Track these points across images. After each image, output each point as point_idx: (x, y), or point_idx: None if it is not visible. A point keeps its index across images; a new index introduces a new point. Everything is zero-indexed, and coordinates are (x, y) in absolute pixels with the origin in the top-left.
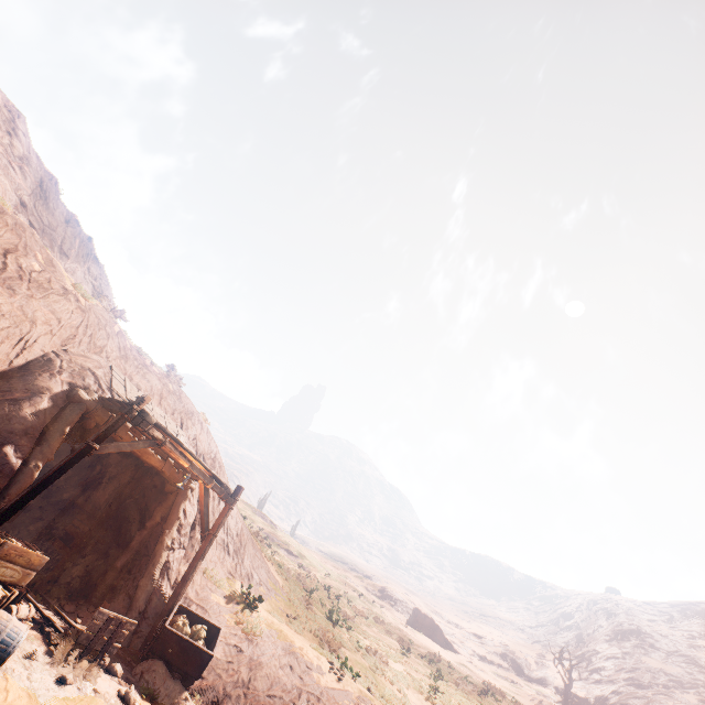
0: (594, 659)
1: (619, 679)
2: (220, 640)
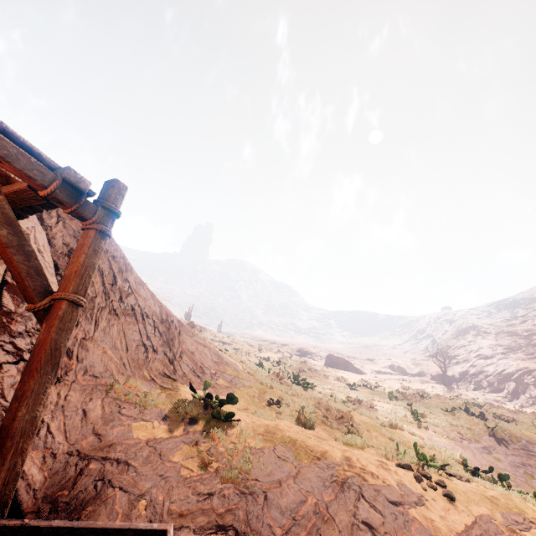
0: (449, 351)
1: (471, 358)
2: (177, 530)
